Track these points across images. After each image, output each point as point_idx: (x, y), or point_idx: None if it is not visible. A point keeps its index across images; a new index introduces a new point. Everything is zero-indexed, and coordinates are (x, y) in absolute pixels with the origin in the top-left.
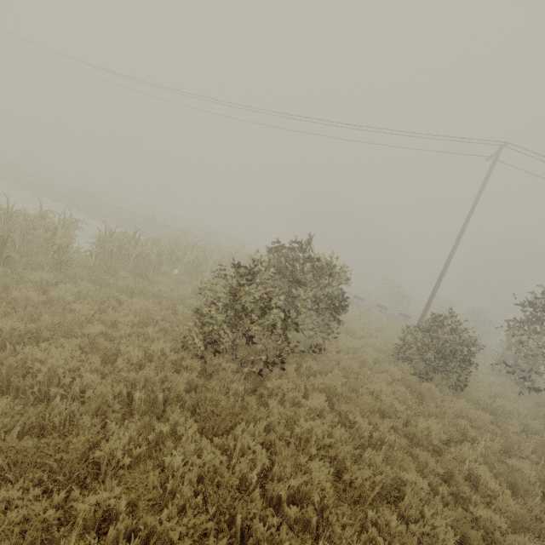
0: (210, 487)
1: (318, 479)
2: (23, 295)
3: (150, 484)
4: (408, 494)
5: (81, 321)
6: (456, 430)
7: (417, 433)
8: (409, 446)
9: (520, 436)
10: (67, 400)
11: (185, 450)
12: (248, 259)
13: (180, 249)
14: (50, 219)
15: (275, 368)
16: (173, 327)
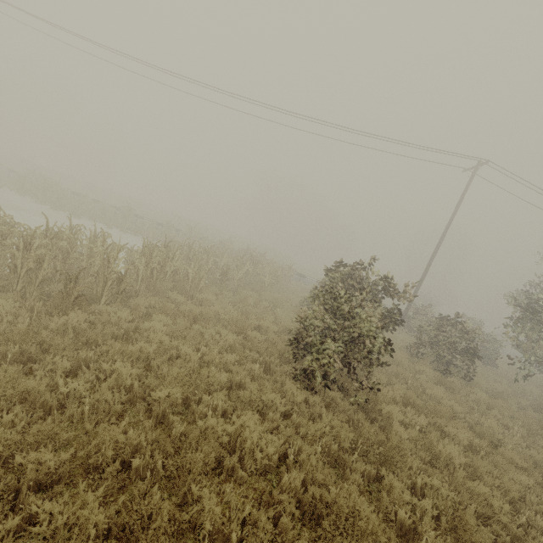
0: (448, 533)
1: (497, 503)
2: (138, 348)
3: (391, 540)
4: (528, 493)
5: (195, 368)
6: (498, 421)
7: (485, 432)
8: (488, 446)
9: (518, 413)
10: (280, 473)
11: (395, 499)
12: (253, 260)
13: (204, 257)
14: (77, 234)
15: (379, 393)
16: (263, 357)
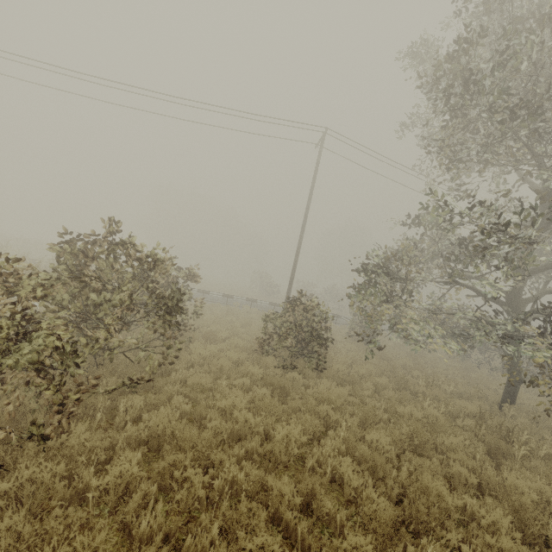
0: None
1: None
2: None
3: None
4: None
5: None
6: (318, 422)
7: (275, 450)
8: (263, 477)
9: (374, 396)
10: None
11: None
12: None
13: None
14: None
15: (30, 444)
16: None
